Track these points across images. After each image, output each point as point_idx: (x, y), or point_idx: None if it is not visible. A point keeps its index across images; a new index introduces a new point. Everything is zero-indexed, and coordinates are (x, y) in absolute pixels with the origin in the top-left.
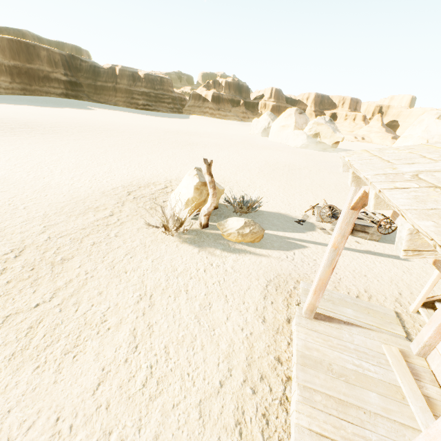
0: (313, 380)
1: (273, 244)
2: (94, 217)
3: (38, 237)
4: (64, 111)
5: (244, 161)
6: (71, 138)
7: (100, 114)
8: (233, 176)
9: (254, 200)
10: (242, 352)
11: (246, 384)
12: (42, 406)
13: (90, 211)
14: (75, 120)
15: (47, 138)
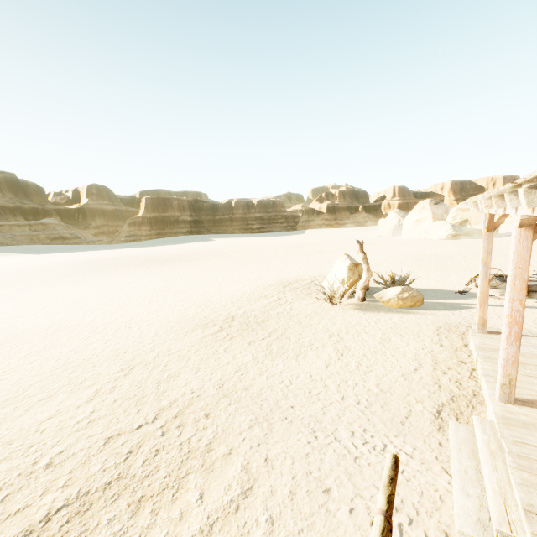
0: (492, 355)
1: (436, 307)
2: (267, 301)
3: (238, 312)
4: (193, 245)
5: (381, 257)
6: (213, 260)
7: (223, 242)
8: (374, 269)
9: (405, 277)
10: (427, 358)
11: (436, 370)
12: (298, 371)
13: (262, 298)
14: (206, 249)
15: (196, 263)
